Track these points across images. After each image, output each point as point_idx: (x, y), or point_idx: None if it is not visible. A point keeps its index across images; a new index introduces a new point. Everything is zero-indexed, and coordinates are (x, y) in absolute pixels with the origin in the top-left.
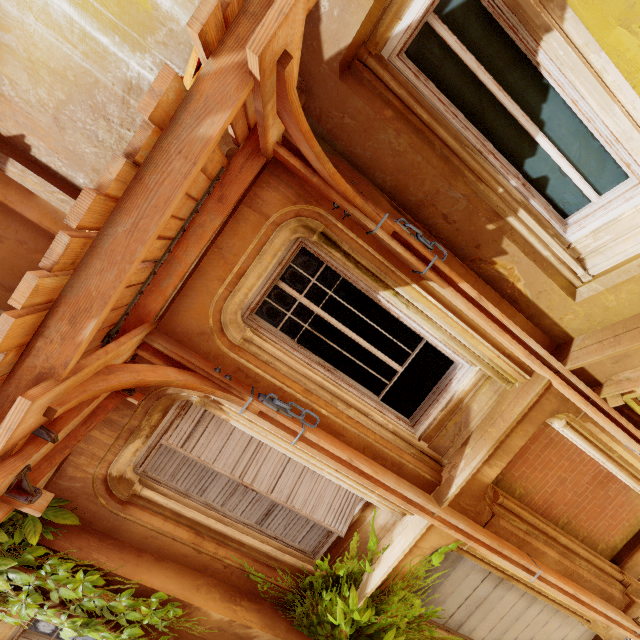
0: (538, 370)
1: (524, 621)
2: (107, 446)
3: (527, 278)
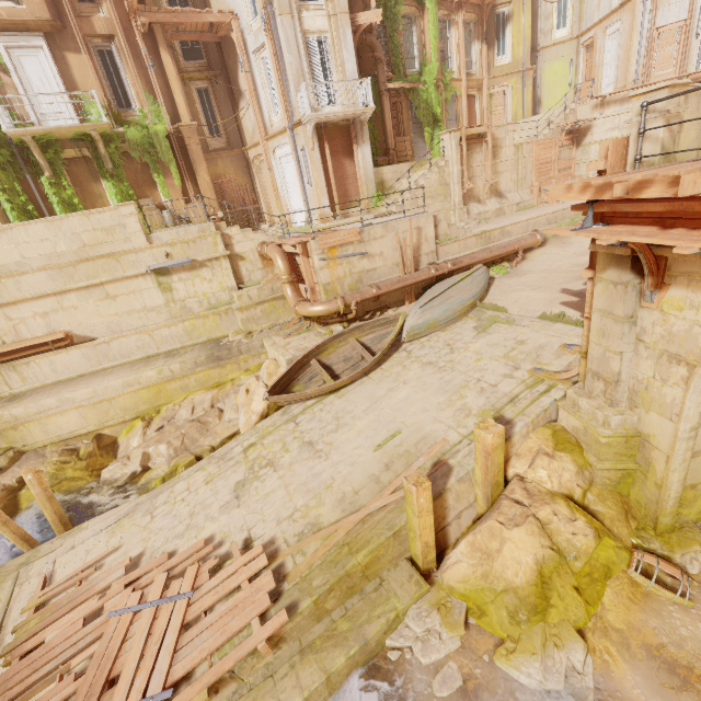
0: (484, 75)
1: None
2: (444, 7)
3: (490, 59)
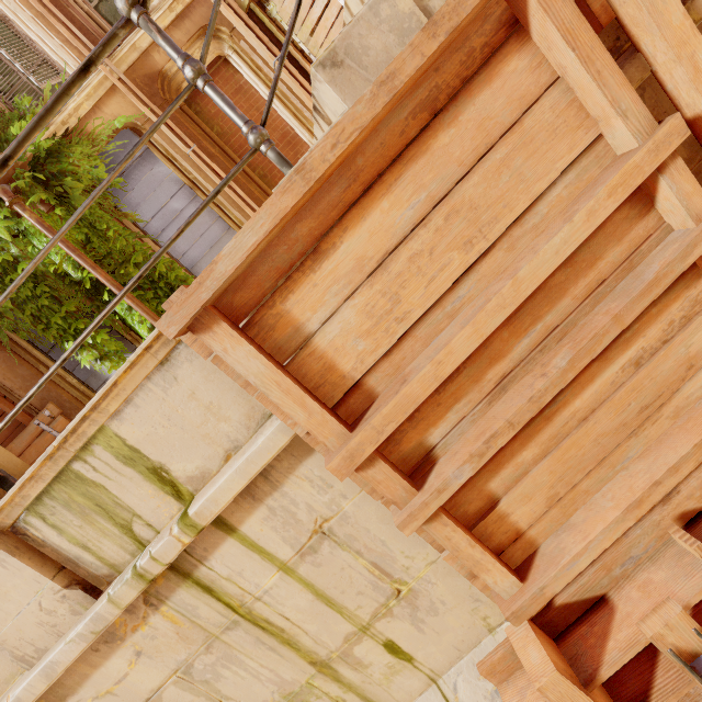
0: None
1: (219, 251)
2: None
3: None
